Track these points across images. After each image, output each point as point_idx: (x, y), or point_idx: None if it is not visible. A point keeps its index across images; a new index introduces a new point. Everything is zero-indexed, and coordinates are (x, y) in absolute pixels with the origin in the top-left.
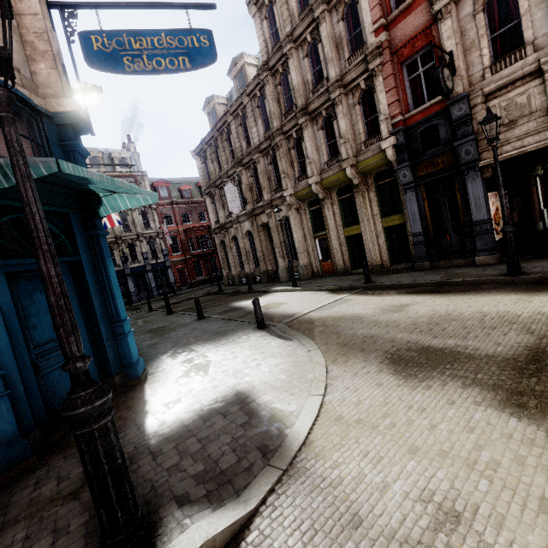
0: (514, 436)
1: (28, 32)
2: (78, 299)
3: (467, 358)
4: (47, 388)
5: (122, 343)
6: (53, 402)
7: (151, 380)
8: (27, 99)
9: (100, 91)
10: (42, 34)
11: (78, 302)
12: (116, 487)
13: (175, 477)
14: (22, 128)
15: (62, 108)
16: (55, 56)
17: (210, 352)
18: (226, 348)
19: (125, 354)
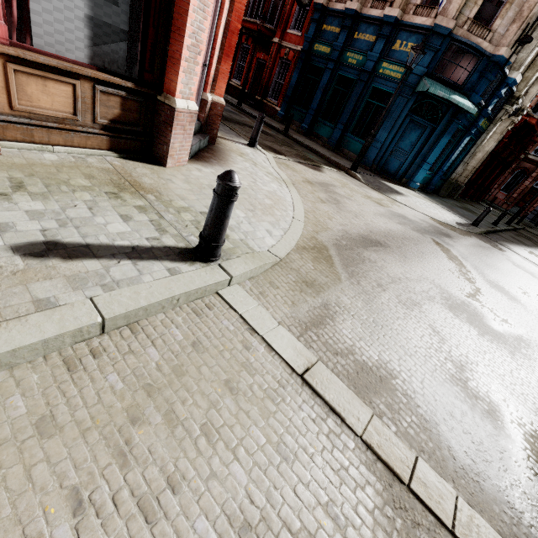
0: (390, 208)
1: (527, 4)
2: (423, 143)
3: (439, 234)
4: (388, 161)
5: (417, 170)
6: (386, 166)
7: (409, 189)
8: (481, 50)
9: (530, 41)
10: (532, 5)
11: (421, 144)
12: (360, 156)
13: (368, 178)
14: (476, 61)
15: (498, 52)
16: (527, 18)
17: (436, 204)
18: (440, 208)
19: (414, 175)
